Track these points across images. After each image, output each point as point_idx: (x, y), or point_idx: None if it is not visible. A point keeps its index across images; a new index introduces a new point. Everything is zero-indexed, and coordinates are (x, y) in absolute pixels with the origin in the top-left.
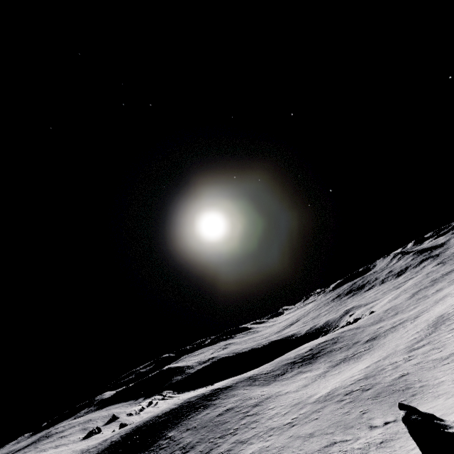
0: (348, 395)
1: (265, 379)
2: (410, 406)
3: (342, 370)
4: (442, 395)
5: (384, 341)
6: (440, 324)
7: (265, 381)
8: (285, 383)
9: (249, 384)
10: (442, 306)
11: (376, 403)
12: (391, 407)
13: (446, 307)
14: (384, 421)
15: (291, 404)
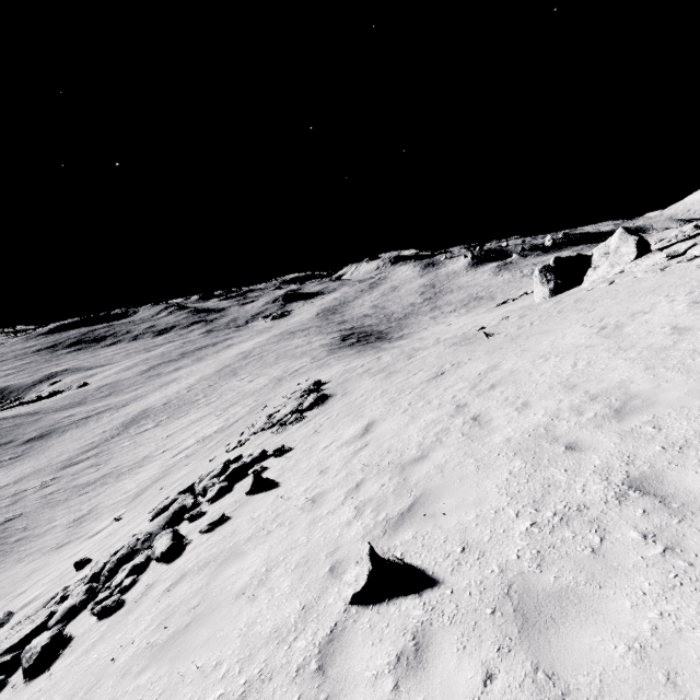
0: None
1: None
2: None
3: None
4: (31, 555)
5: (54, 443)
6: (135, 423)
7: None
8: None
9: None
10: (158, 396)
11: None
12: None
13: (160, 398)
14: None
15: None
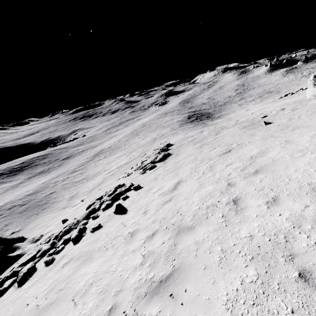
0: (9, 210)
1: None
2: (4, 239)
3: (31, 182)
4: (55, 209)
5: (71, 161)
6: (98, 155)
7: None
8: None
9: None
10: (108, 143)
11: (20, 216)
12: (26, 219)
13: (108, 144)
14: (13, 232)
15: None
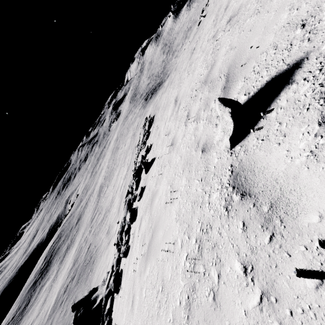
0: (65, 292)
1: None
2: (78, 302)
3: (66, 262)
4: (103, 252)
5: (84, 218)
6: (101, 192)
7: None
8: (31, 311)
9: None
10: (101, 178)
11: (79, 286)
12: (86, 283)
13: (102, 178)
14: None
15: None
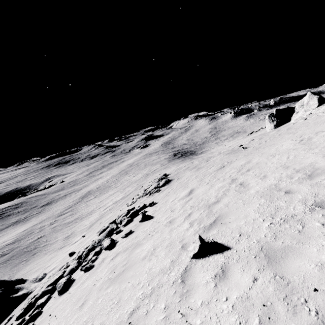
0: None
1: None
2: (3, 281)
3: (6, 234)
4: (50, 251)
5: (53, 206)
6: (86, 197)
7: None
8: None
9: None
10: (94, 185)
11: (4, 266)
12: (13, 268)
13: (95, 185)
14: None
15: None
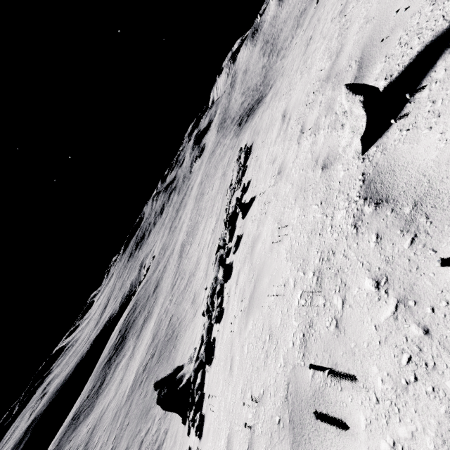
0: (145, 371)
1: (89, 405)
2: (161, 380)
3: (144, 337)
4: (188, 325)
5: (162, 285)
6: (183, 252)
7: (89, 407)
8: (107, 391)
9: (73, 428)
10: (182, 235)
11: (160, 365)
12: (168, 361)
13: (183, 235)
14: None
15: (111, 420)
